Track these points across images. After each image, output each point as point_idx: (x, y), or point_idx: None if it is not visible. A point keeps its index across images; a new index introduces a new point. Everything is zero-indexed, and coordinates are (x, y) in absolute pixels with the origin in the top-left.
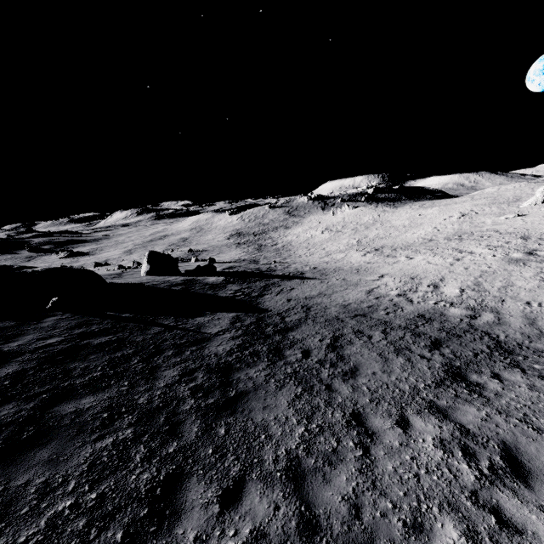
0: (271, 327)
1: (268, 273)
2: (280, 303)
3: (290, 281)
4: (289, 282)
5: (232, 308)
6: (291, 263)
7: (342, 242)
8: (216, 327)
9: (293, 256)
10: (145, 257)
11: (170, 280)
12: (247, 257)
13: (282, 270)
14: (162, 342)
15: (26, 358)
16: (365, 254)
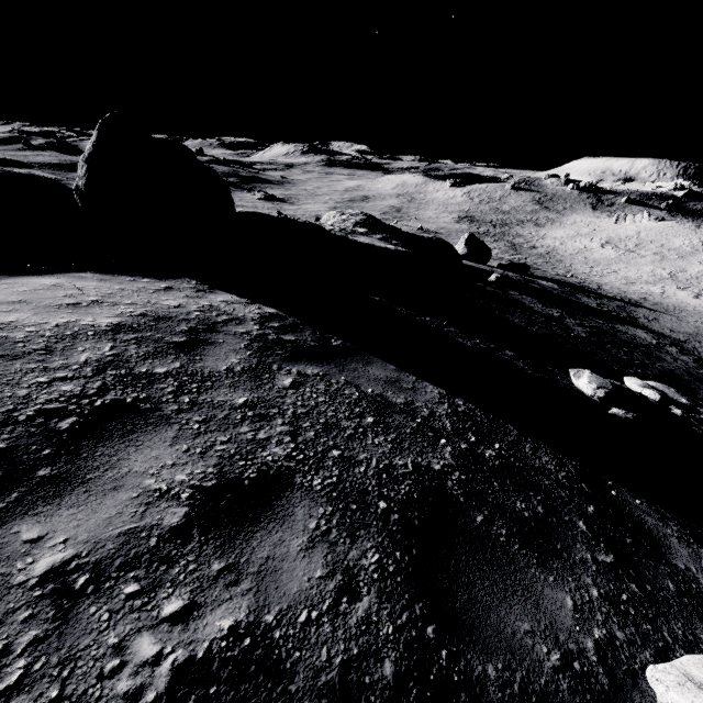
0: (696, 353)
1: (593, 290)
2: (669, 332)
3: (639, 309)
4: (640, 310)
5: (629, 324)
6: (595, 282)
7: (642, 269)
8: (648, 339)
9: (575, 271)
10: (463, 239)
11: (507, 274)
12: (509, 257)
13: (605, 291)
14: (630, 339)
15: (569, 323)
16: (698, 297)
